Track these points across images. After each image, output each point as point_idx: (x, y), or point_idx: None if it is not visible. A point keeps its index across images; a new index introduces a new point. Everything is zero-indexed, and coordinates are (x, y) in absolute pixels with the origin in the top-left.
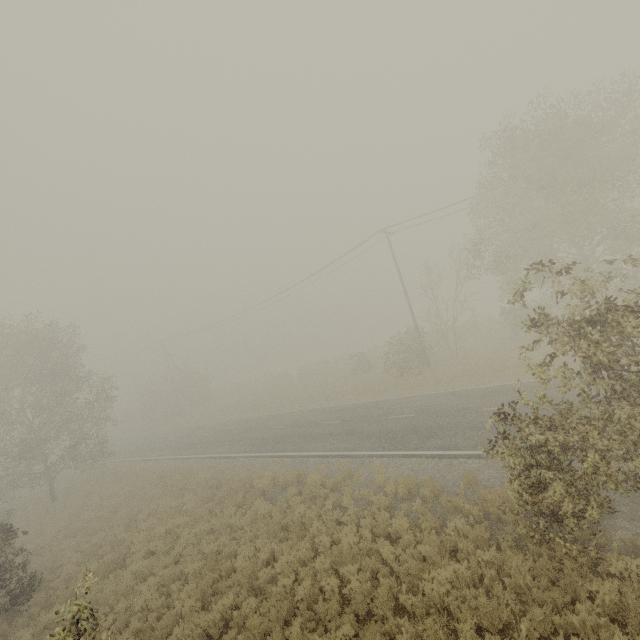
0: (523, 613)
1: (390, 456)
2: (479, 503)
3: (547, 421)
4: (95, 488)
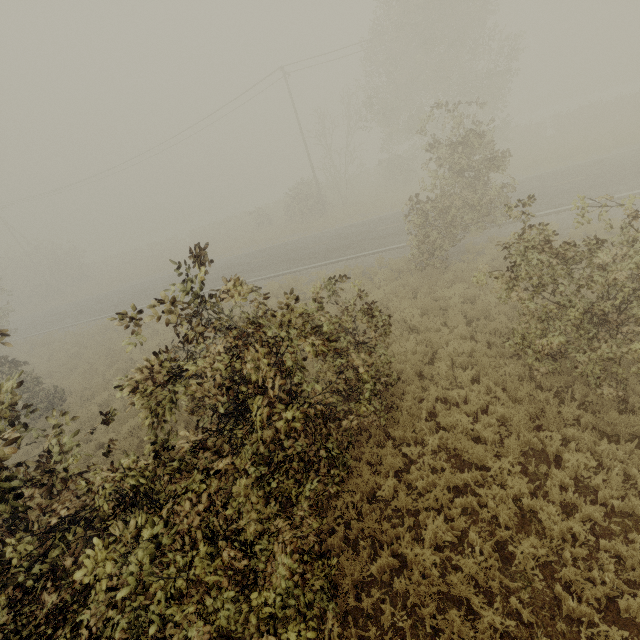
0: (415, 297)
1: (321, 265)
2: (389, 266)
3: (437, 197)
4: (21, 356)
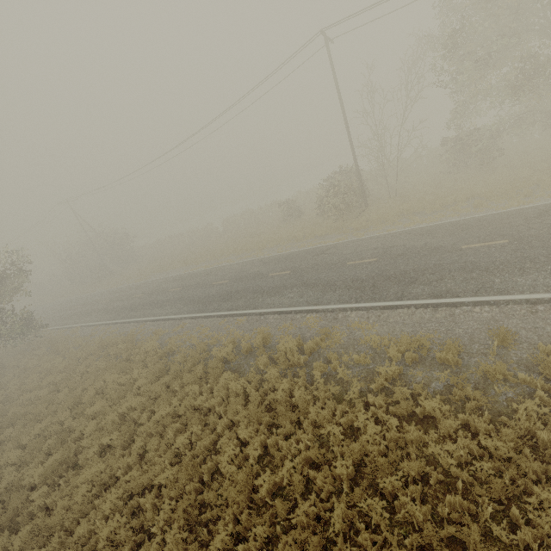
0: None
1: (368, 308)
2: (542, 372)
3: None
4: (31, 363)
